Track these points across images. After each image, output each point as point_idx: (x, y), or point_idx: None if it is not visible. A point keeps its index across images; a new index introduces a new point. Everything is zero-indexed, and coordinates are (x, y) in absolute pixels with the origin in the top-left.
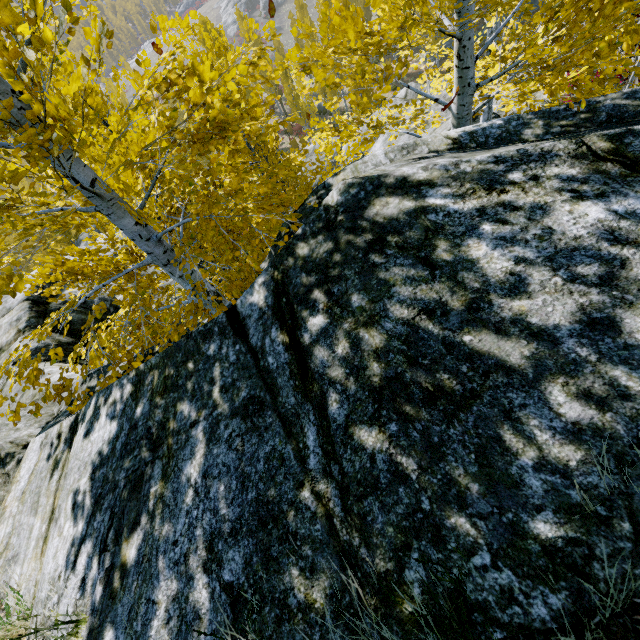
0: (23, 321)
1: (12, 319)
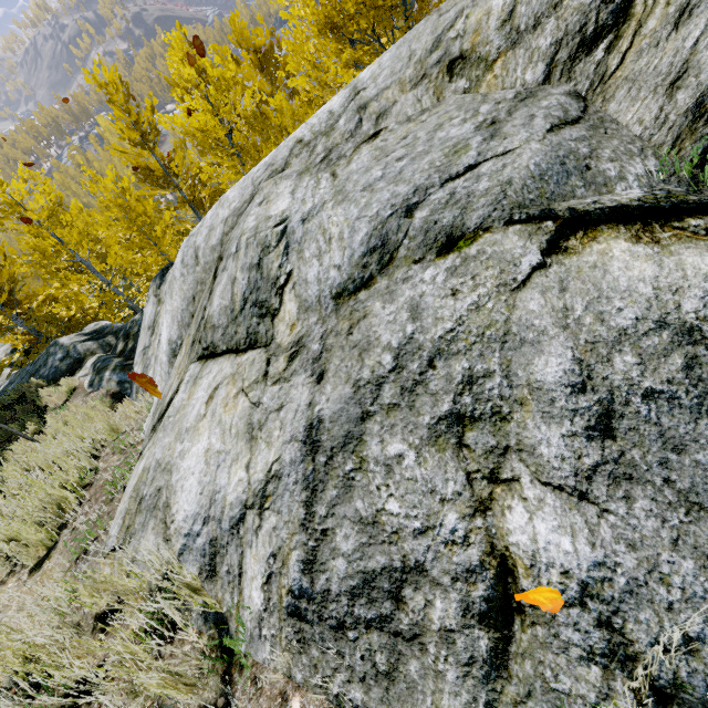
0: (10, 350)
1: (6, 349)
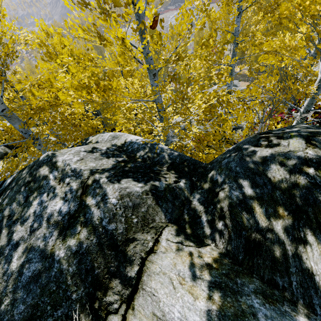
0: None
1: None
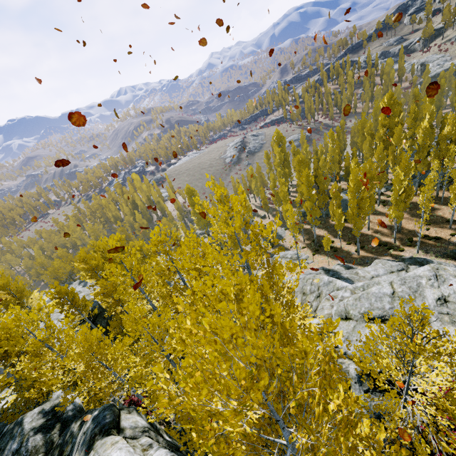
0: None
1: None
